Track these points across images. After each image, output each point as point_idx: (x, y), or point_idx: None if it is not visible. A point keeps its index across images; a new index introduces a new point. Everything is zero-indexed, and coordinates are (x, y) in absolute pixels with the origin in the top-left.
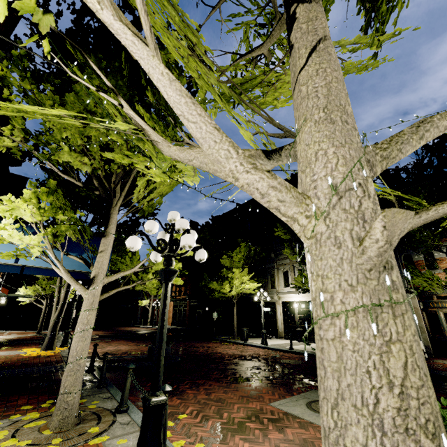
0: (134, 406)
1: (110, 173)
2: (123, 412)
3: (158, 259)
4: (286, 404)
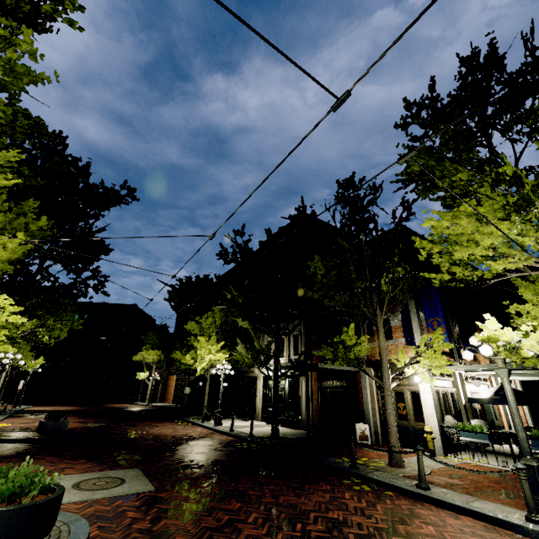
0: None
1: None
2: None
3: None
4: (64, 478)
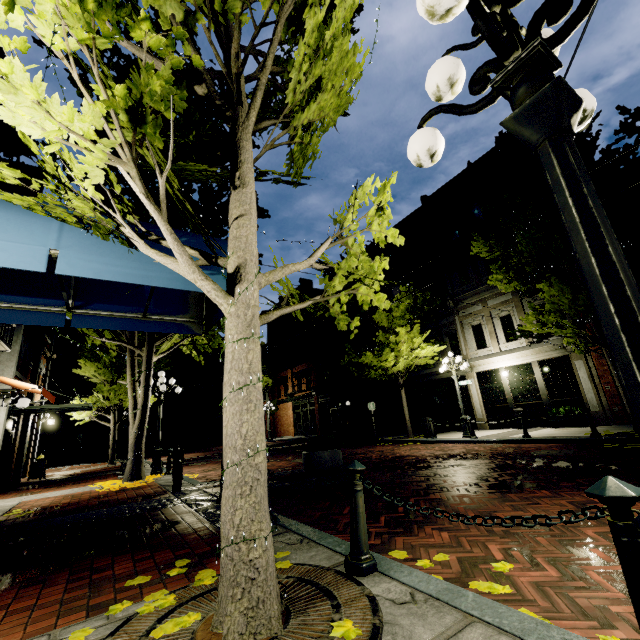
0: (379, 555)
1: (213, 72)
2: (370, 571)
3: (440, 146)
4: None
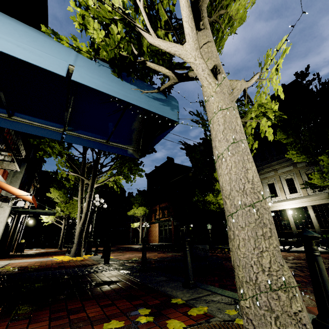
0: None
1: None
2: None
3: None
4: None
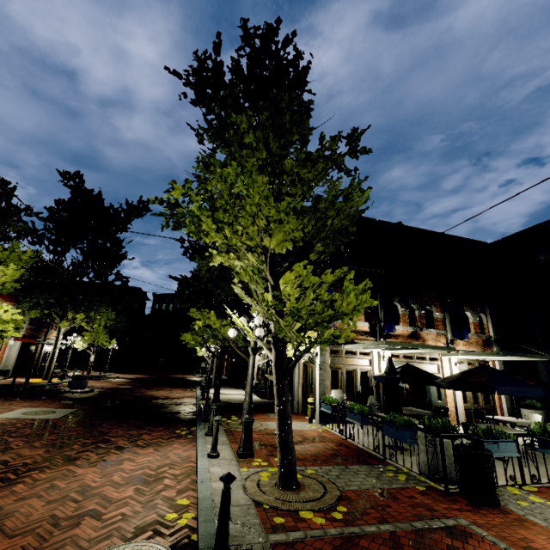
0: None
1: None
2: None
3: None
4: (29, 409)
